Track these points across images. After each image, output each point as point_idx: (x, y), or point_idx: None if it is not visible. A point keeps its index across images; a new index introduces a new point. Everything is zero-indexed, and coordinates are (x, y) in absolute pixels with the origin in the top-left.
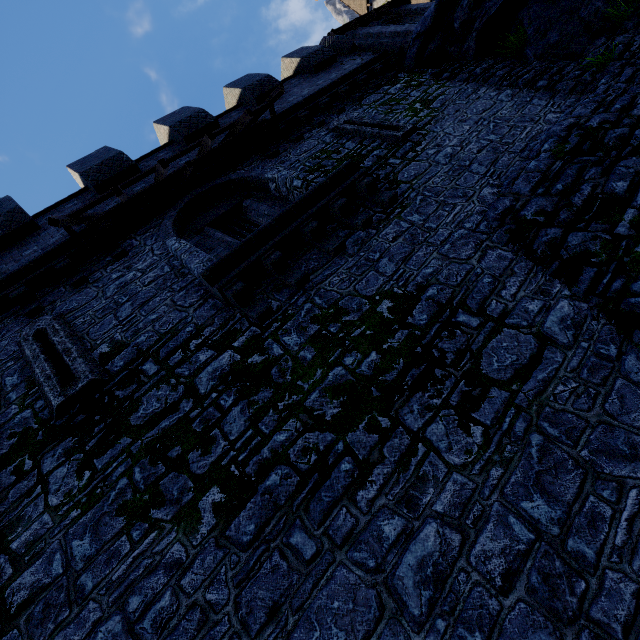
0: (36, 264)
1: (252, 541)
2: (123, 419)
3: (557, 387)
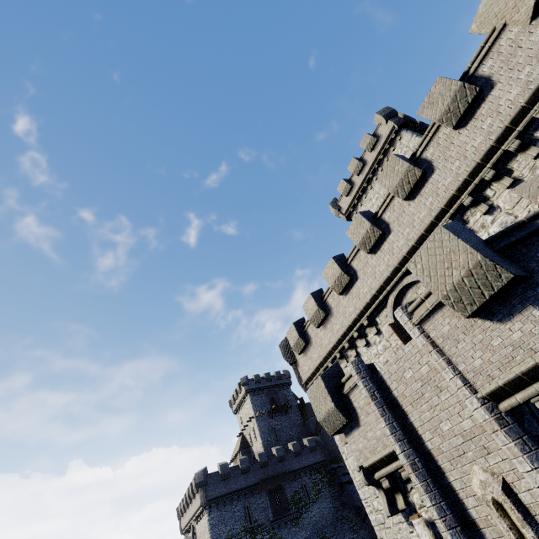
0: (249, 486)
1: None
2: (255, 536)
3: None
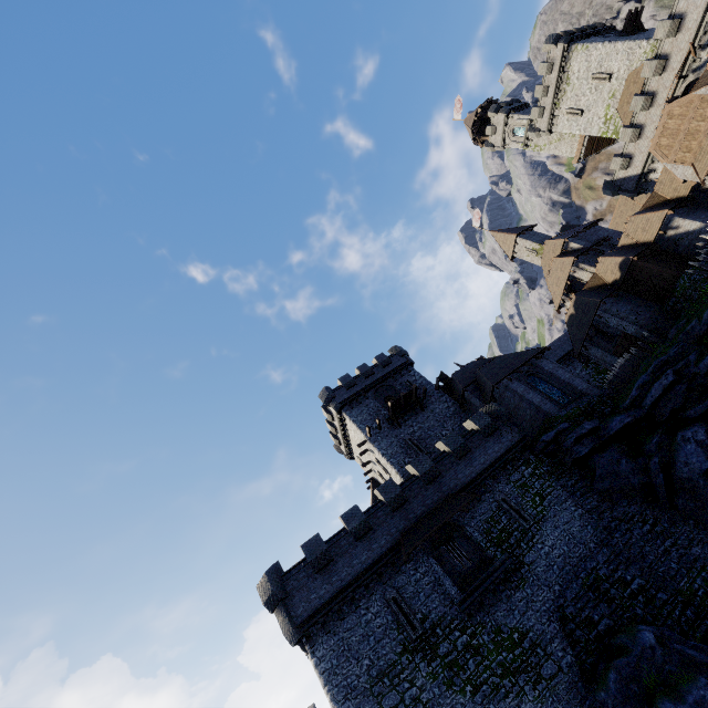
0: (381, 557)
1: (481, 703)
2: (436, 651)
3: (559, 685)
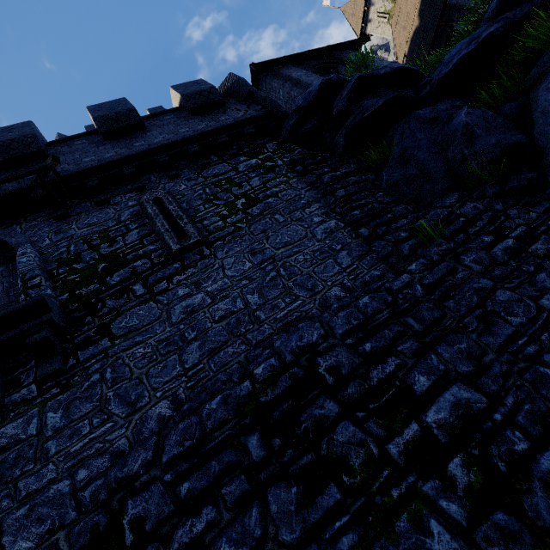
0: None
1: None
2: None
3: None
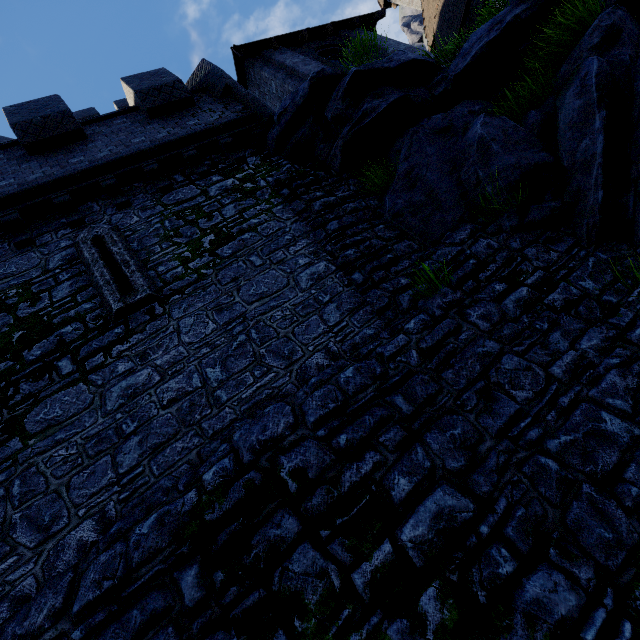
0: None
1: None
2: None
3: None
